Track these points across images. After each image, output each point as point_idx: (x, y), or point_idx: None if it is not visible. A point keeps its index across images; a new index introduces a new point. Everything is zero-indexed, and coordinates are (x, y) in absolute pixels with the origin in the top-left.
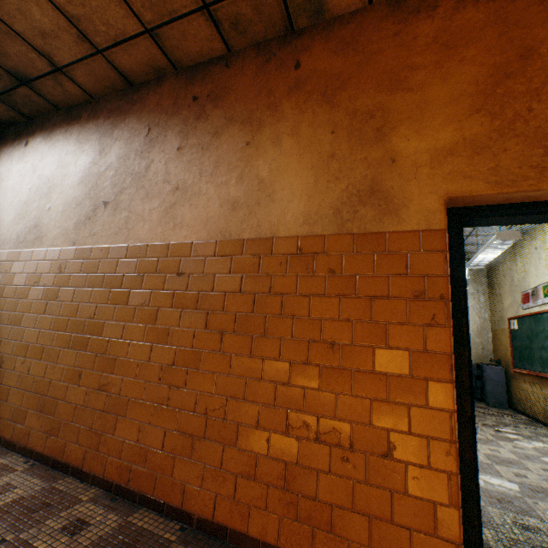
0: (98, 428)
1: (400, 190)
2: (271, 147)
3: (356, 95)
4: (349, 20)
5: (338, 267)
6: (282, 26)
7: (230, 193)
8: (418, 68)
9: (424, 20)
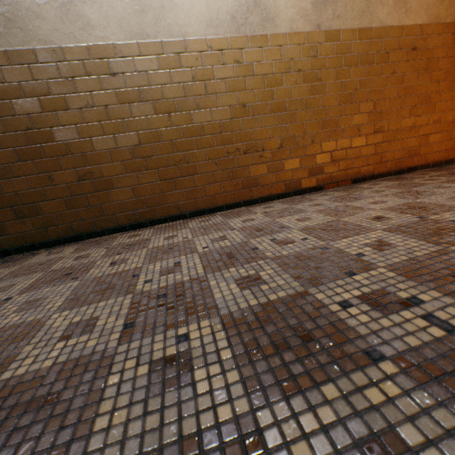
0: (378, 152)
1: None
2: None
3: None
4: None
5: None
6: None
7: None
8: None
9: None
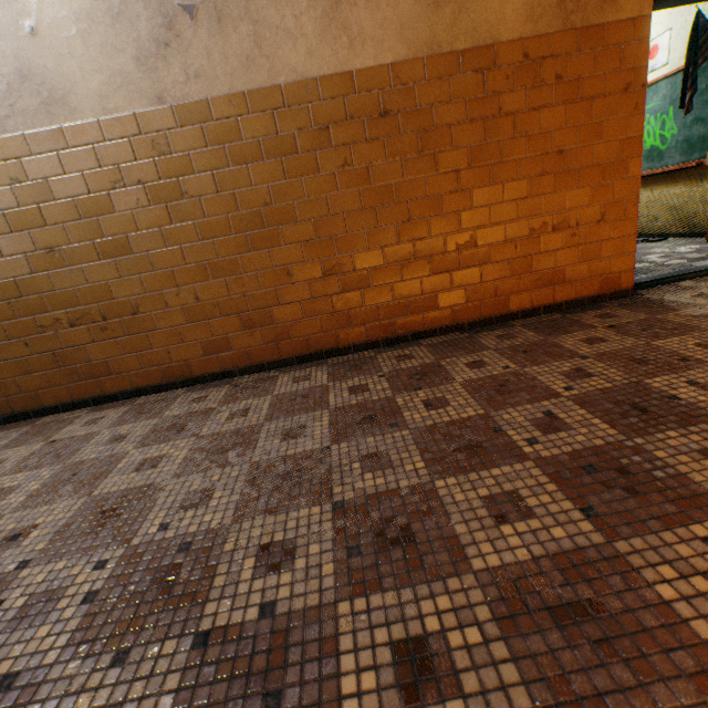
0: (340, 310)
1: None
2: None
3: None
4: None
5: (564, 72)
6: None
7: None
8: None
9: None
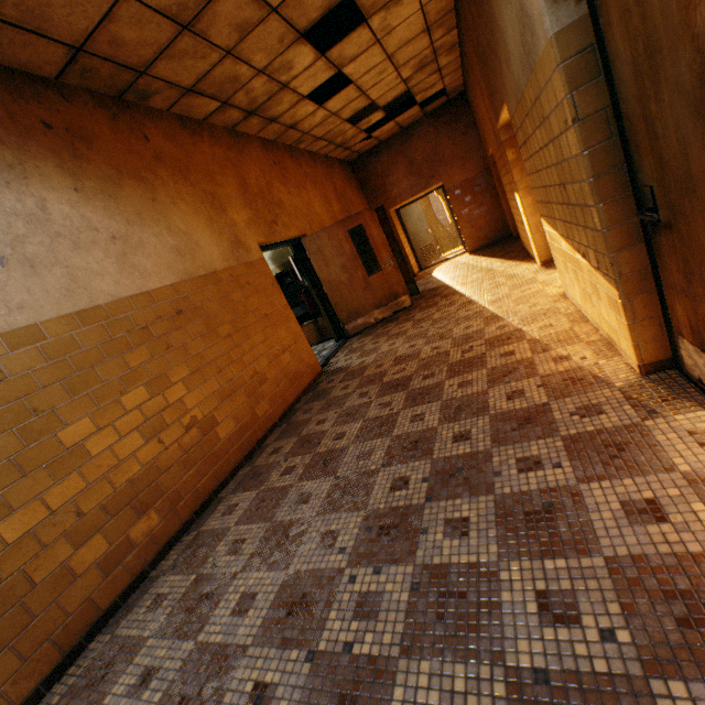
0: (209, 451)
1: (246, 241)
2: (175, 207)
3: (200, 180)
4: (162, 117)
5: (249, 281)
6: (117, 92)
7: (171, 243)
8: (216, 173)
9: (203, 143)
